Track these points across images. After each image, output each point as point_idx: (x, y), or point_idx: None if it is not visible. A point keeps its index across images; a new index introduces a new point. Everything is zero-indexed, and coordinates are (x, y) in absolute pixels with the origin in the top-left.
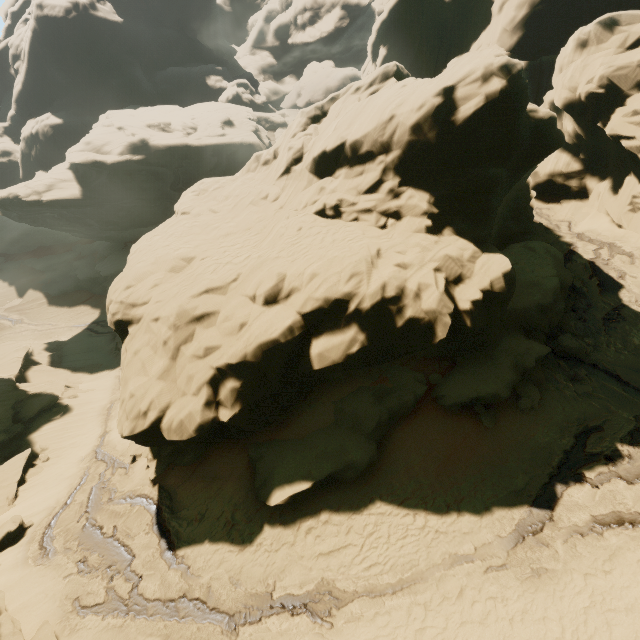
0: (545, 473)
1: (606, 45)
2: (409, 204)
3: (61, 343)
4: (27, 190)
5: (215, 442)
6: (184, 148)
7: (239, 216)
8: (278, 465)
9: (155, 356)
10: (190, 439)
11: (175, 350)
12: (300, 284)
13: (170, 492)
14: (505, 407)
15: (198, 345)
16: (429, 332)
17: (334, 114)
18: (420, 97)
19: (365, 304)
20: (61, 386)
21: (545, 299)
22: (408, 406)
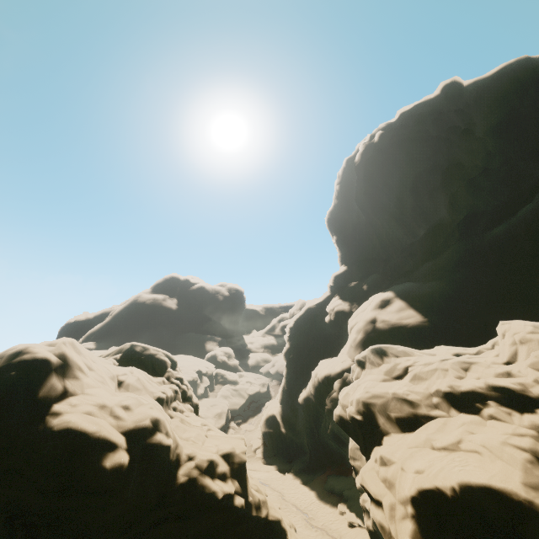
0: None
1: (377, 370)
2: None
3: None
4: None
5: None
6: None
7: None
8: None
9: None
10: None
11: None
12: None
13: None
14: None
15: None
16: None
17: None
18: None
19: None
20: None
21: None
22: None
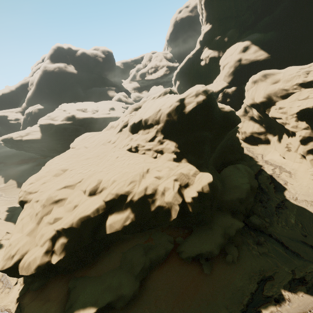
0: (239, 309)
1: (264, 82)
2: (166, 147)
3: (16, 207)
4: (17, 135)
5: (51, 276)
6: (91, 118)
7: (96, 150)
8: (81, 294)
9: (30, 221)
10: (32, 274)
11: (40, 219)
12: (107, 185)
13: (21, 309)
14: (218, 260)
15: (52, 216)
16: (168, 214)
17: (143, 107)
18: (170, 102)
19: (135, 197)
20: (4, 232)
21: (242, 195)
22: (161, 257)
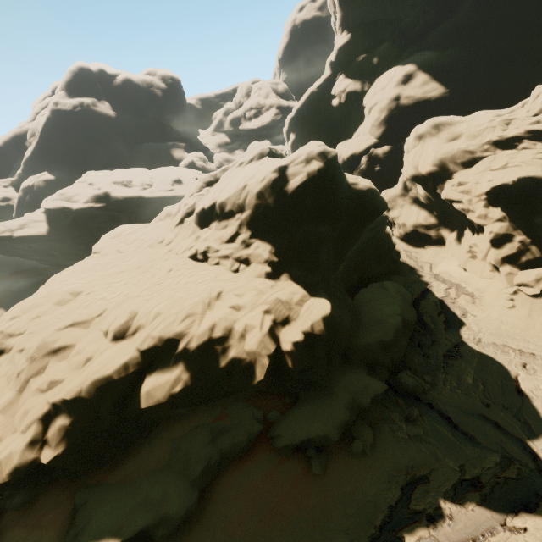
0: (367, 535)
1: (435, 137)
2: (255, 253)
3: None
4: (3, 228)
5: (43, 484)
6: (139, 199)
7: (136, 256)
8: (95, 516)
9: (7, 387)
10: (4, 483)
11: (24, 382)
12: (146, 322)
13: None
14: (338, 450)
15: (45, 378)
16: (250, 372)
17: (222, 180)
18: (263, 172)
19: (192, 344)
20: None
21: (386, 336)
22: (240, 447)
